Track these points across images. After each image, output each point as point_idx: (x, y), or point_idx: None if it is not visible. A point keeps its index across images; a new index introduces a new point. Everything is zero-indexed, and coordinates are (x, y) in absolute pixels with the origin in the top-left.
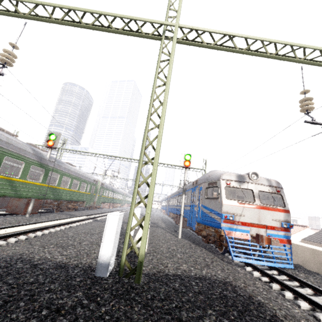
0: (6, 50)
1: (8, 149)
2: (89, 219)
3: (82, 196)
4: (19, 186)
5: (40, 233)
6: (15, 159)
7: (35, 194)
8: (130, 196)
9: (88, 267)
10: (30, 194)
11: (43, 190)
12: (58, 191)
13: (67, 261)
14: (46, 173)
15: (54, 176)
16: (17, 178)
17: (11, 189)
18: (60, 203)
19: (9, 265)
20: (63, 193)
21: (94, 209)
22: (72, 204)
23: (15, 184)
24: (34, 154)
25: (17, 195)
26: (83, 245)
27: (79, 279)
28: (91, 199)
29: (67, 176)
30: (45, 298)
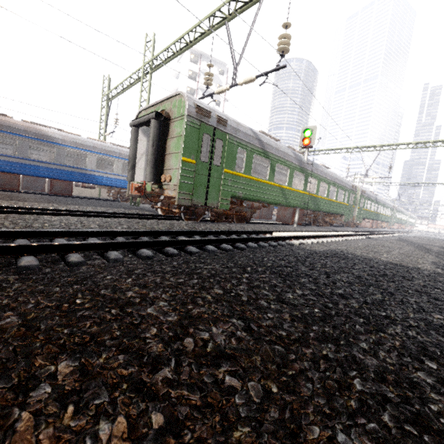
0: (282, 35)
1: (277, 155)
2: (359, 235)
3: (340, 208)
4: (287, 195)
5: (324, 240)
6: (282, 166)
7: (299, 203)
8: (402, 212)
9: (436, 272)
10: (295, 203)
11: (304, 199)
12: (316, 201)
13: (397, 263)
14: (305, 179)
15: (312, 182)
16: (285, 186)
17: (282, 197)
18: (317, 216)
19: (341, 254)
20: (321, 203)
21: (352, 227)
22: (328, 218)
23: (284, 192)
24: (295, 157)
25: (287, 203)
26: (395, 254)
27: (442, 279)
28: (349, 213)
29: (324, 182)
30: (419, 282)
